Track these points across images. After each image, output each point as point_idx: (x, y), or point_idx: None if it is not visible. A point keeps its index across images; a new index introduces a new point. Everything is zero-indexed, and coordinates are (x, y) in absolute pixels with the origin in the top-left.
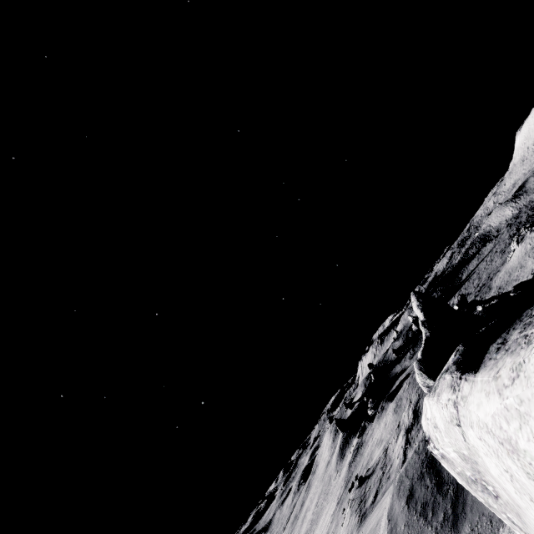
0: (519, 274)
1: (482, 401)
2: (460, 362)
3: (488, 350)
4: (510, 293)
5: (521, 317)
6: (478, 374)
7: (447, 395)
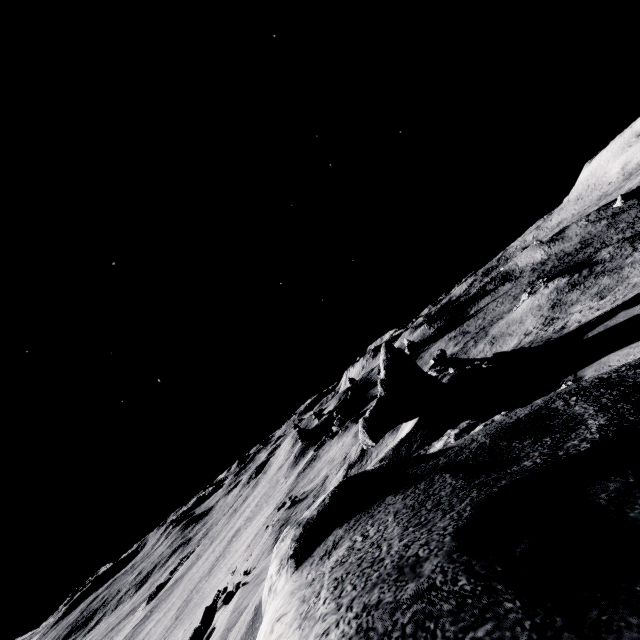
0: (516, 329)
1: (261, 636)
2: (308, 527)
3: (329, 536)
4: (486, 360)
5: (380, 504)
6: (293, 576)
7: (274, 569)
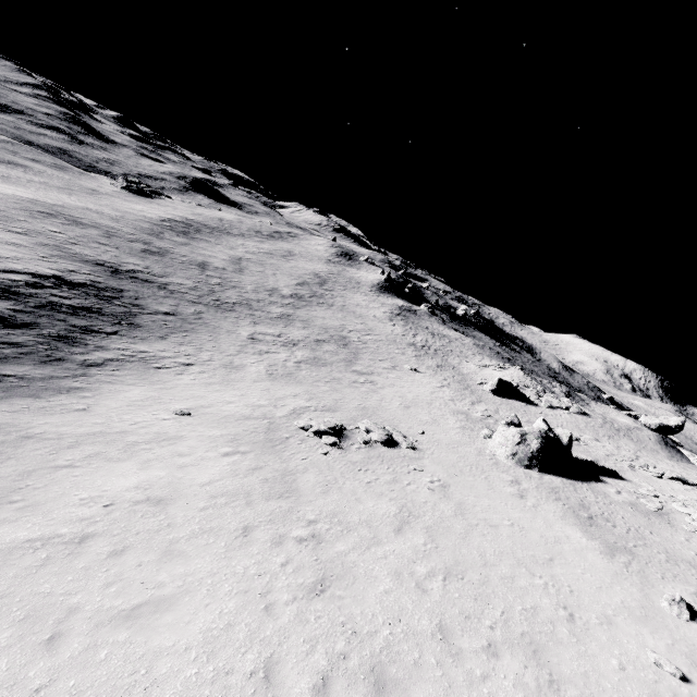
0: None
1: None
2: None
3: None
4: None
5: None
6: None
7: None
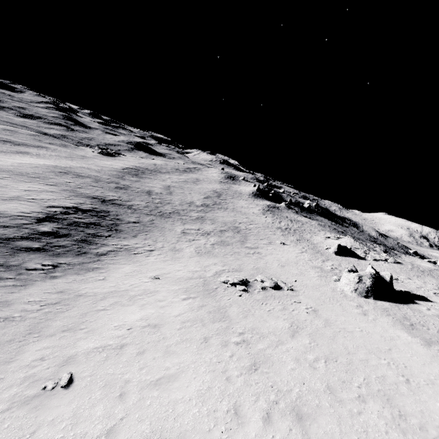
0: None
1: None
2: None
3: None
4: None
5: None
6: None
7: None
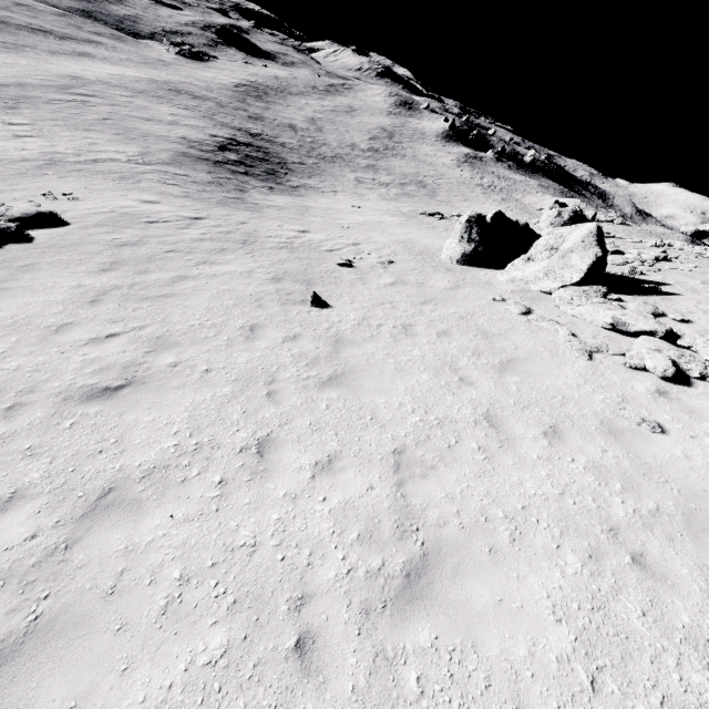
0: None
1: None
2: None
3: None
4: None
5: None
6: None
7: None
